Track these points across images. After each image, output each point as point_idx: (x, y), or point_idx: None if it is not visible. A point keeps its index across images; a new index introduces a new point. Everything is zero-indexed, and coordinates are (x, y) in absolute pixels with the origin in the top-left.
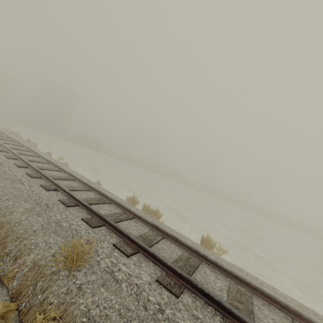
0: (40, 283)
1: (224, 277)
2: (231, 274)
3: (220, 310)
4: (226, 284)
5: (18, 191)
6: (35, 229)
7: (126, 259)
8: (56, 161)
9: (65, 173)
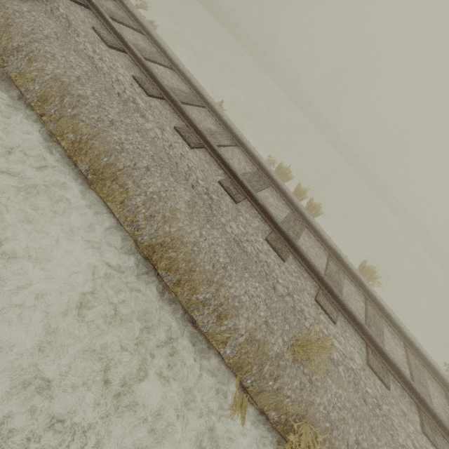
0: (267, 367)
1: (399, 342)
2: (409, 343)
3: (418, 403)
4: (404, 354)
5: (149, 141)
6: (224, 263)
7: (335, 328)
8: (139, 16)
9: (183, 80)
